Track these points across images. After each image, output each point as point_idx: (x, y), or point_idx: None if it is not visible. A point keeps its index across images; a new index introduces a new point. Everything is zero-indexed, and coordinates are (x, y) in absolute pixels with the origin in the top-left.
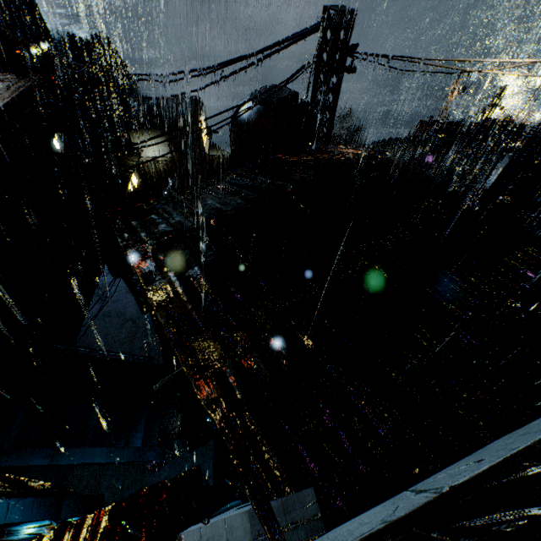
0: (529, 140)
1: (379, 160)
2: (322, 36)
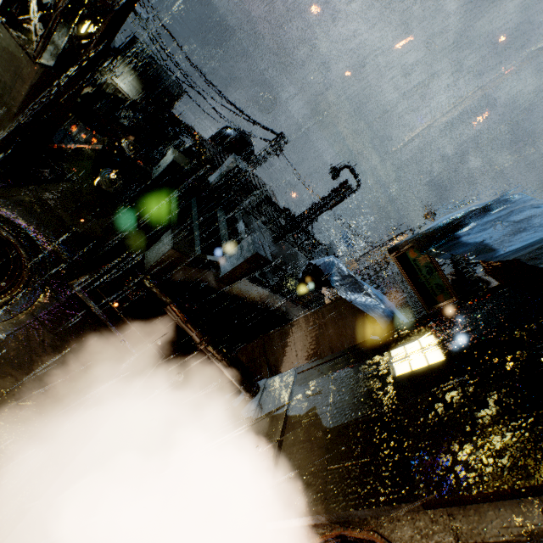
0: (305, 211)
1: (268, 187)
2: (276, 138)
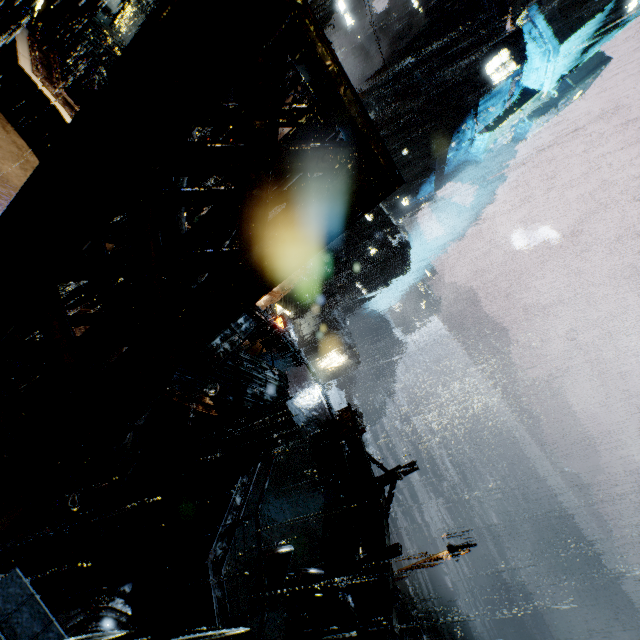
0: None
1: None
2: None
